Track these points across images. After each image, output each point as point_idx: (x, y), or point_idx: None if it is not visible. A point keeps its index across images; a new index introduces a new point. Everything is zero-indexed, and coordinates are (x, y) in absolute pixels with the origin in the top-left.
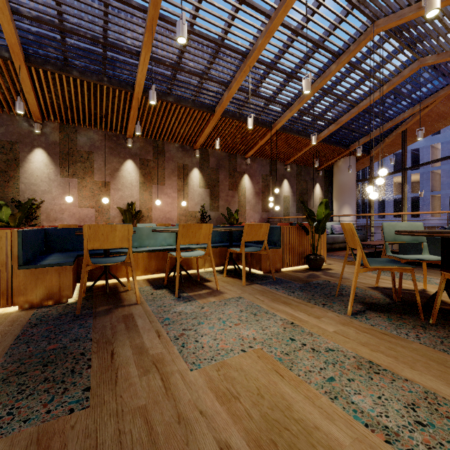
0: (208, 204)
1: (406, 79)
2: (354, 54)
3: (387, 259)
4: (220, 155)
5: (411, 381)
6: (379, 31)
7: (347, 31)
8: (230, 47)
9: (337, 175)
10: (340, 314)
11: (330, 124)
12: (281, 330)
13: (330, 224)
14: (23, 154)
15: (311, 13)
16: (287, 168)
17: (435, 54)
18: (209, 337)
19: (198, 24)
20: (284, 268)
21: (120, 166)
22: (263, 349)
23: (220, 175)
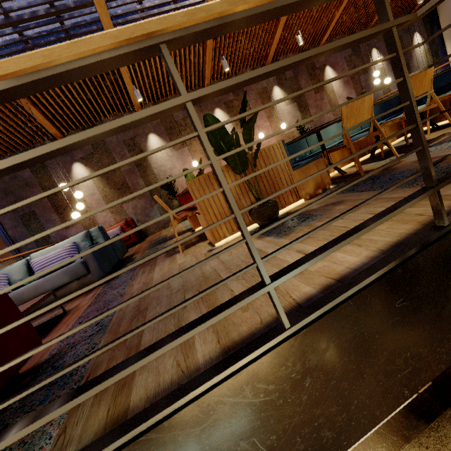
0: (300, 119)
1: None
2: None
3: None
4: None
5: None
6: None
7: None
8: None
9: (444, 4)
10: None
11: None
12: None
13: None
14: (143, 144)
15: None
16: None
17: None
18: None
19: None
20: None
21: None
22: None
23: (301, 81)
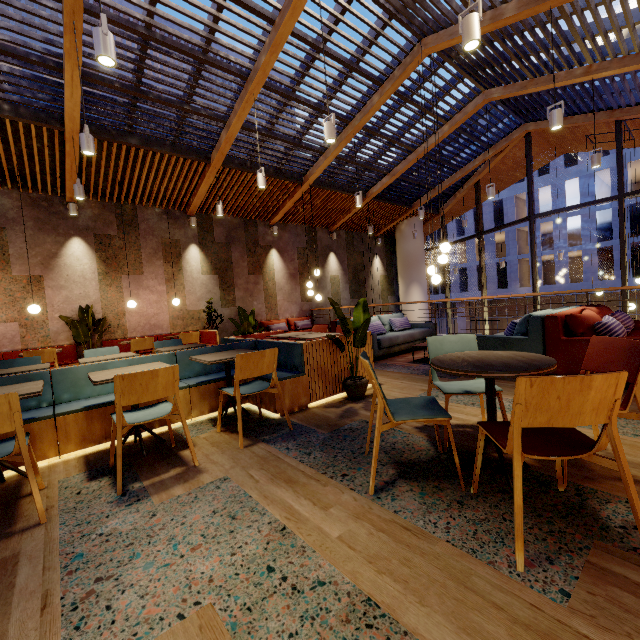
0: (218, 298)
1: (471, 117)
2: (401, 82)
3: (425, 400)
4: (231, 222)
5: (412, 634)
6: (428, 52)
7: (388, 50)
8: (218, 64)
9: (400, 243)
10: (360, 495)
11: (383, 175)
12: (261, 548)
13: (388, 318)
14: None
15: (334, 21)
16: (332, 236)
17: (502, 86)
18: (136, 591)
19: (159, 26)
20: (313, 403)
21: (60, 250)
22: (215, 606)
23: (233, 253)
